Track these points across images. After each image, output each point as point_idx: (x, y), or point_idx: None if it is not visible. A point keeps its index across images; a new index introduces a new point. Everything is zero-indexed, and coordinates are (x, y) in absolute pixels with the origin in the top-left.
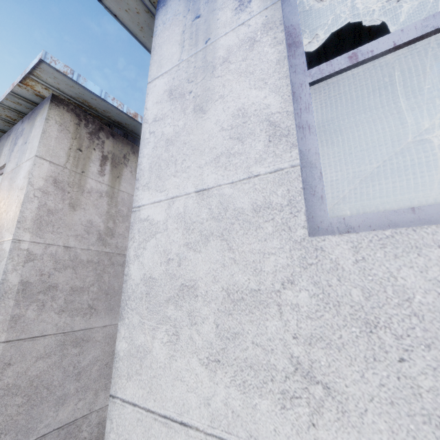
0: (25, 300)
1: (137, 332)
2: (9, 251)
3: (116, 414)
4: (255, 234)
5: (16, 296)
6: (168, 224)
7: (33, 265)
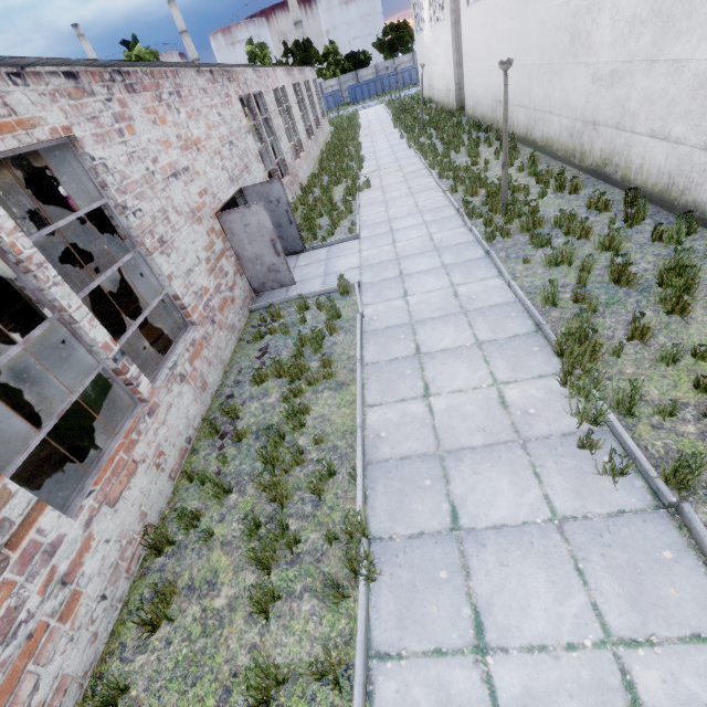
0: (456, 25)
1: (462, 25)
2: (450, 12)
3: (462, 37)
4: (465, 8)
5: (454, 25)
6: (462, 6)
7: (456, 14)
